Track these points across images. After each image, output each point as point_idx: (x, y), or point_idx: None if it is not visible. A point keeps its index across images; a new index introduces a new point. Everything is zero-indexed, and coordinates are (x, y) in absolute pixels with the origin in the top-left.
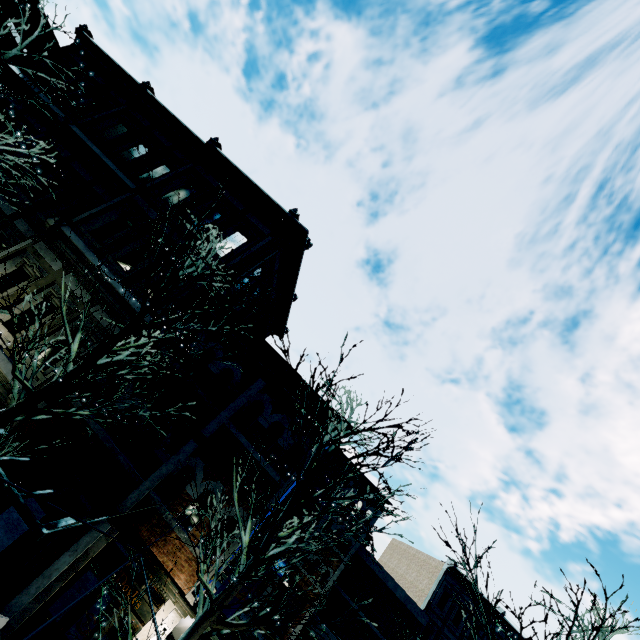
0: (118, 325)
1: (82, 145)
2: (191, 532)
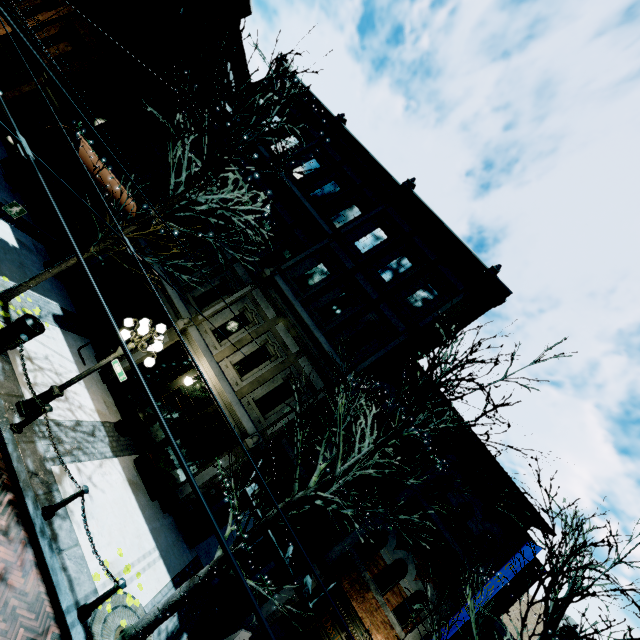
0: (322, 379)
1: (284, 186)
2: (385, 596)
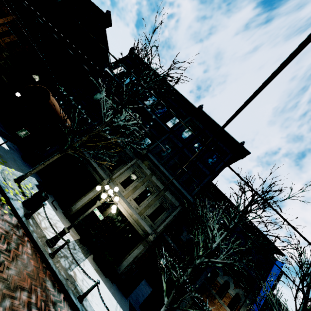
0: (178, 201)
1: (143, 109)
2: (223, 299)
